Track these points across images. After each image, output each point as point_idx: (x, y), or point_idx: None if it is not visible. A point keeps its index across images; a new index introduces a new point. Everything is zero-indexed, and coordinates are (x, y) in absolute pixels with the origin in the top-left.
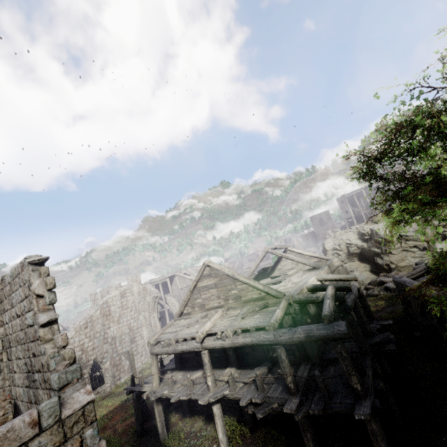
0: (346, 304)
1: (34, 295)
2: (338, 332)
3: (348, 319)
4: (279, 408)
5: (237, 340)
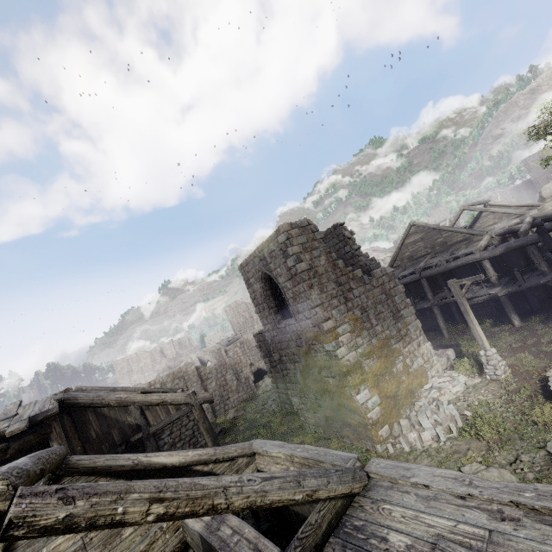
0: (543, 227)
1: (347, 239)
2: (530, 240)
3: (545, 237)
4: (486, 297)
5: (450, 265)
